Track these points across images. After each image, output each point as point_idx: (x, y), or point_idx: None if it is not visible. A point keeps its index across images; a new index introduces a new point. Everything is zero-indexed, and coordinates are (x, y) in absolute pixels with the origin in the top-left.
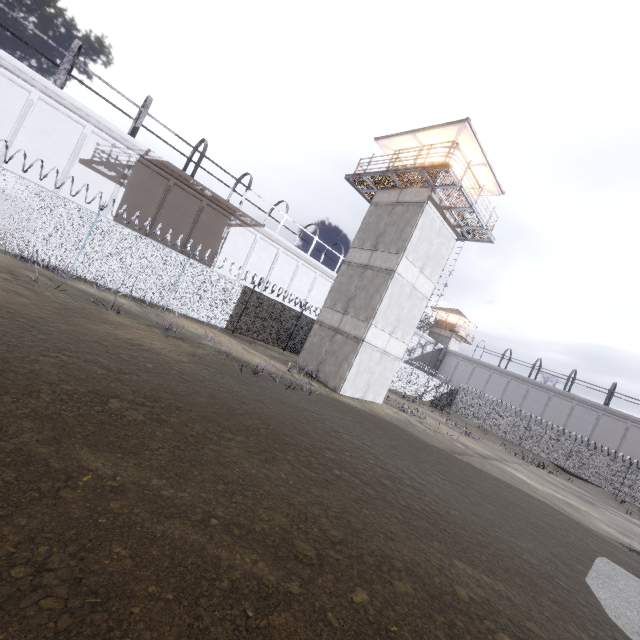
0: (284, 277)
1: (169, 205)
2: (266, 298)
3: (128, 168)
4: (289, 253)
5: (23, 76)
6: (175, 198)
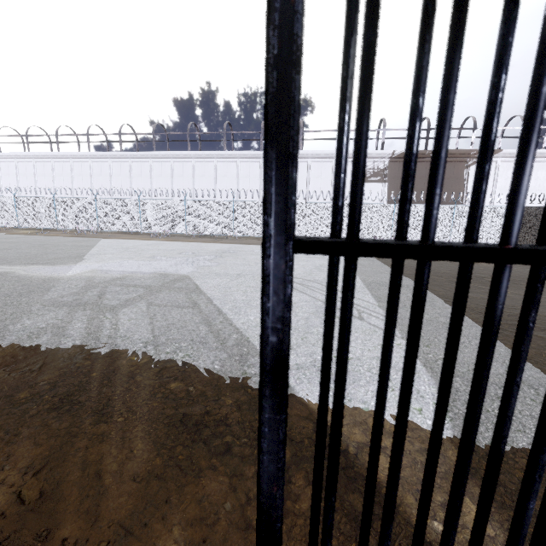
0: (543, 184)
1: (416, 178)
2: (535, 209)
3: (385, 170)
4: (540, 159)
5: (328, 156)
6: (418, 171)
